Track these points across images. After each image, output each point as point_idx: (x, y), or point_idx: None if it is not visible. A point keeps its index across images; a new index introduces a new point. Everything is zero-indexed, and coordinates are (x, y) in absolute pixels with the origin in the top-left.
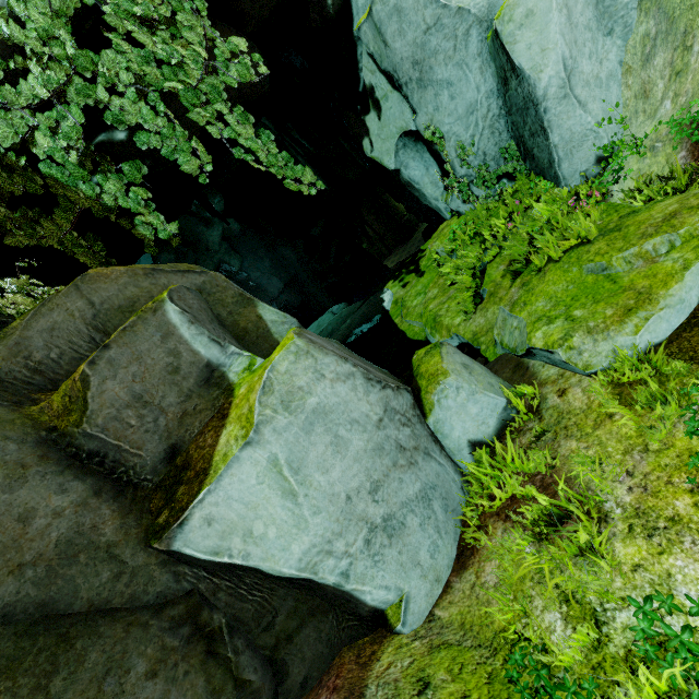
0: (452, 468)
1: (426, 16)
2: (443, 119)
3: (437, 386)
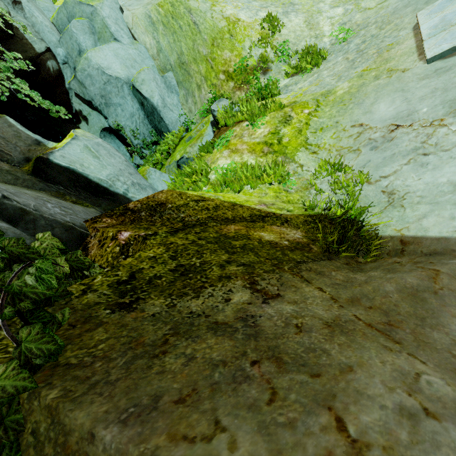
0: None
1: (103, 78)
2: (121, 119)
3: (147, 171)
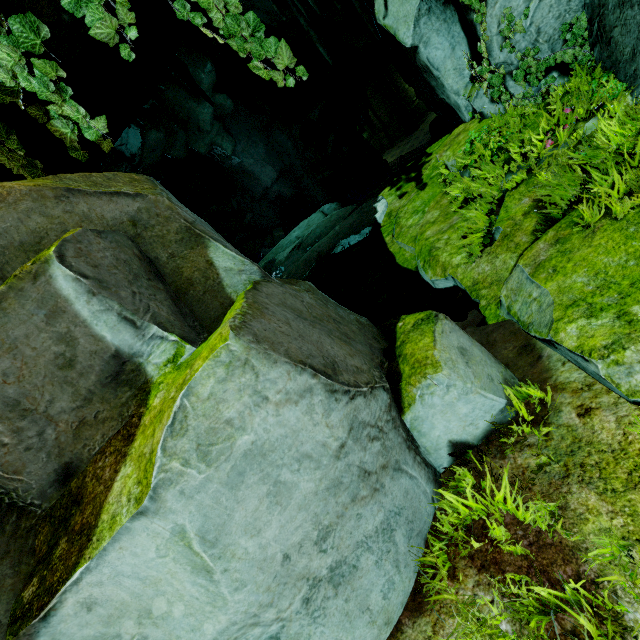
0: (425, 476)
1: None
2: None
3: (423, 379)
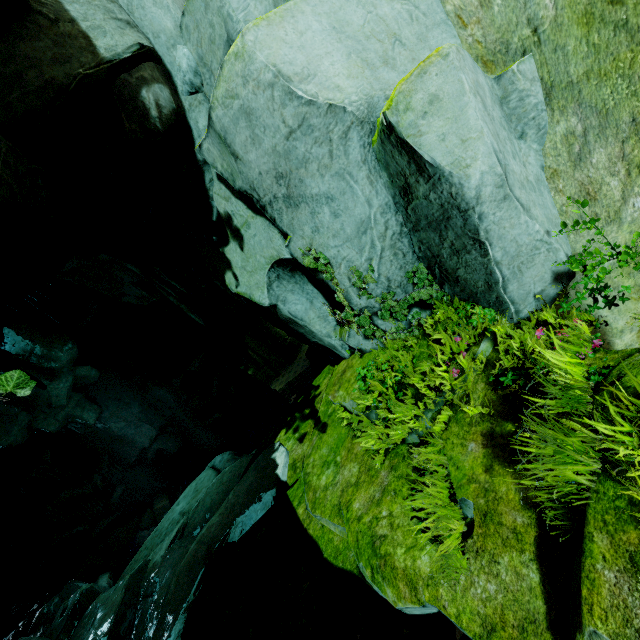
0: None
1: (286, 117)
2: (327, 241)
3: None
